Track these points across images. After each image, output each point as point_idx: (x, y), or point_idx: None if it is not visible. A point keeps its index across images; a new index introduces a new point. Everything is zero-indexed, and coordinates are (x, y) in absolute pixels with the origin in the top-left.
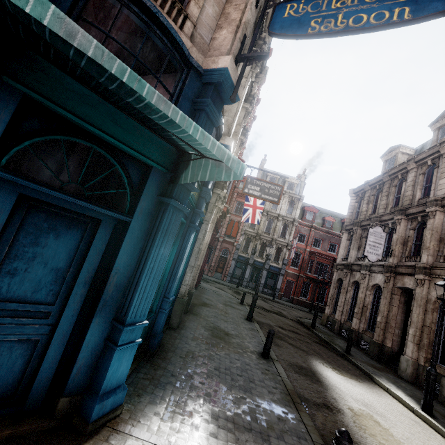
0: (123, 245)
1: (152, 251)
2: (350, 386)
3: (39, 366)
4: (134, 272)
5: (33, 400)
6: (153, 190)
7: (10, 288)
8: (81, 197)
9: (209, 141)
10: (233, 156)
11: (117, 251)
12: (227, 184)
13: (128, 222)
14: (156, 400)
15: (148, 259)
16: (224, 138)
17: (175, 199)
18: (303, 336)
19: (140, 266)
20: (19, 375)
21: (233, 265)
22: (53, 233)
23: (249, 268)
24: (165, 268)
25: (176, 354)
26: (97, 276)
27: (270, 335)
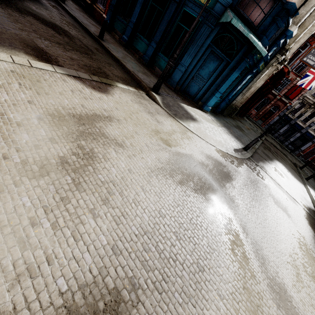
0: (226, 69)
1: (233, 73)
2: (285, 172)
3: (198, 93)
4: (225, 78)
5: (195, 100)
6: (242, 53)
7: (201, 72)
8: (223, 53)
9: (258, 46)
10: (264, 50)
11: (224, 71)
12: (288, 52)
13: (230, 63)
14: (214, 118)
15: (231, 75)
16: (293, 26)
17: (247, 58)
18: (286, 162)
19: (227, 77)
20: (195, 93)
21: (276, 119)
22: (213, 61)
23: (287, 126)
24: (232, 85)
25: (222, 118)
26: (216, 76)
27: (261, 135)
